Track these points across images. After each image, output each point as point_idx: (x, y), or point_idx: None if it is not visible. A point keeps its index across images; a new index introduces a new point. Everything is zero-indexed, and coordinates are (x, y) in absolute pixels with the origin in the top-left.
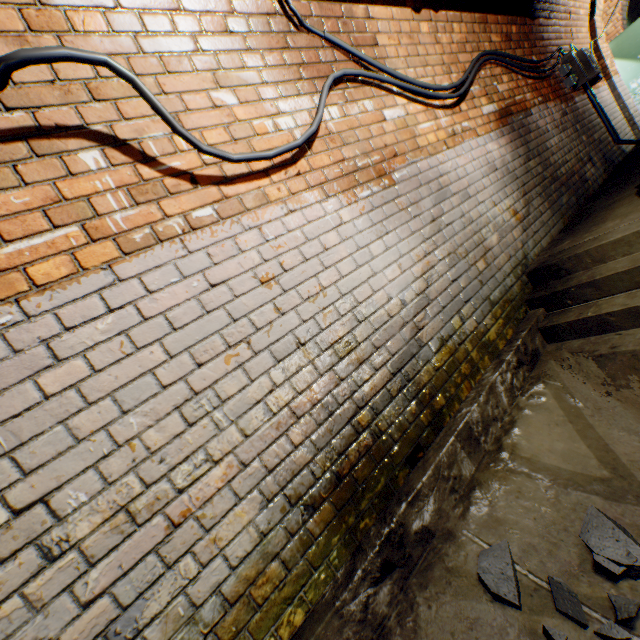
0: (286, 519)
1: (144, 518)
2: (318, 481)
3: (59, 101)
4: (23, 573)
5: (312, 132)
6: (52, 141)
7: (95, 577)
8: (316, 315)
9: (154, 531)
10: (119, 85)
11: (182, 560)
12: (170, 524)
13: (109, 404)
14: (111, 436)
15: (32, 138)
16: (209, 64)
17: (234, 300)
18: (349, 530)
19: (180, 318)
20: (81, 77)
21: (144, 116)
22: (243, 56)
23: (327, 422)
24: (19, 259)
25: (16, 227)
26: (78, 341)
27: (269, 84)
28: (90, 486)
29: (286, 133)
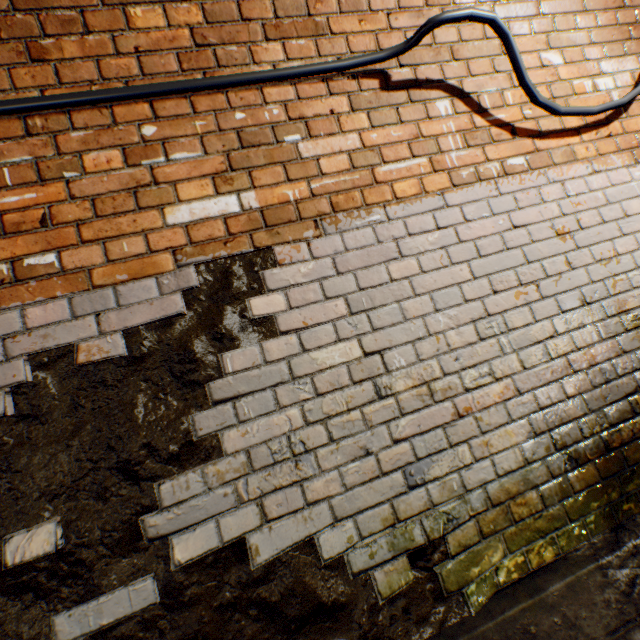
0: (548, 459)
1: (438, 398)
2: (584, 440)
3: (430, 61)
4: (363, 397)
5: (639, 91)
6: (421, 91)
7: (402, 424)
8: (605, 279)
9: (443, 412)
10: (472, 47)
11: (460, 446)
12: (455, 412)
13: (427, 300)
14: (425, 325)
15: (410, 88)
16: (544, 27)
17: (530, 244)
18: (609, 504)
19: (484, 248)
20: (448, 41)
21: (484, 74)
22: (576, 18)
23: (601, 388)
24: (389, 177)
25: (390, 153)
26: (414, 246)
27: (595, 45)
28: (407, 356)
29: (602, 94)
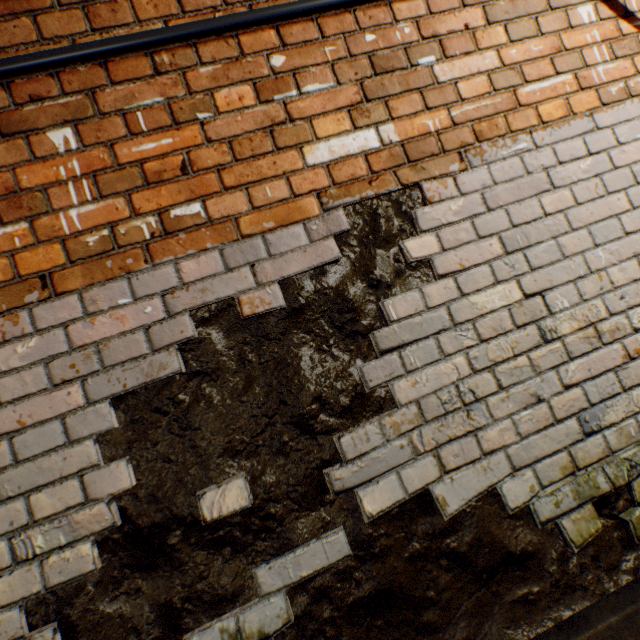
0: None
1: (606, 340)
2: None
3: None
4: (528, 342)
5: None
6: None
7: (571, 369)
8: None
9: (613, 355)
10: None
11: (633, 390)
12: (625, 355)
13: (584, 235)
14: (584, 262)
15: None
16: None
17: None
18: None
19: None
20: None
21: None
22: None
23: None
24: (532, 98)
25: (532, 71)
26: (565, 175)
27: None
28: (569, 297)
29: None
